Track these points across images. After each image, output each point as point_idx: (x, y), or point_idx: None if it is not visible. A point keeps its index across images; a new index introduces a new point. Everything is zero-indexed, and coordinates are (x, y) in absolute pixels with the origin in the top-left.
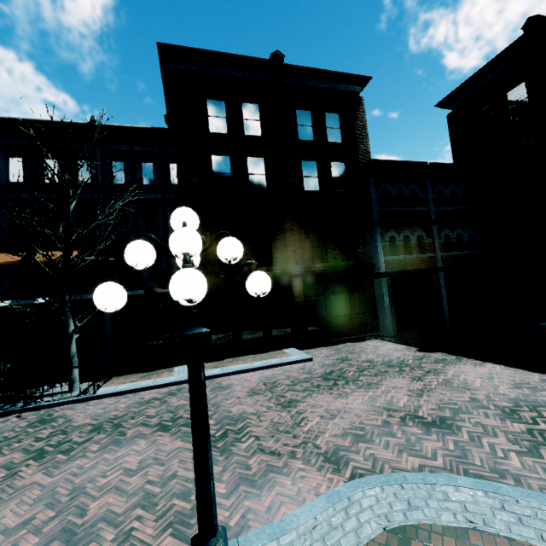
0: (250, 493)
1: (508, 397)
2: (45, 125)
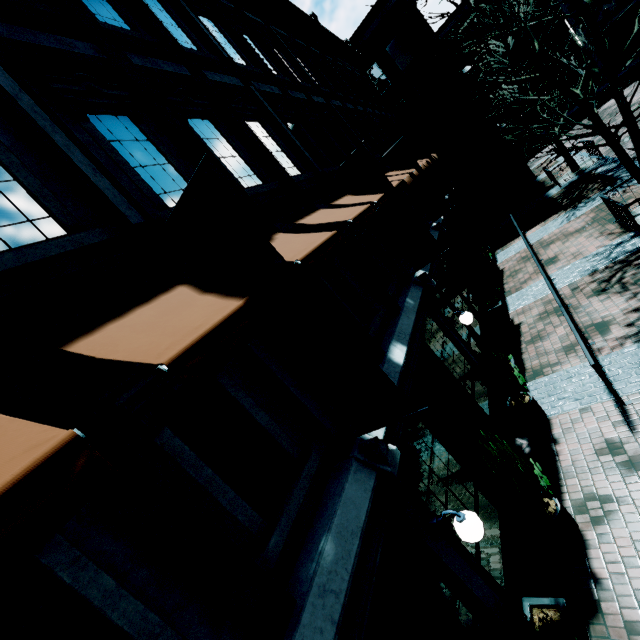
0: None
1: None
2: (336, 43)
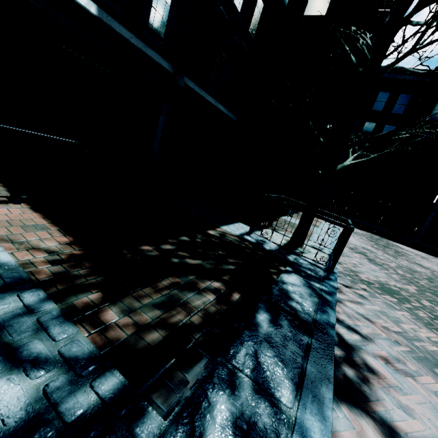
0: None
1: None
2: None
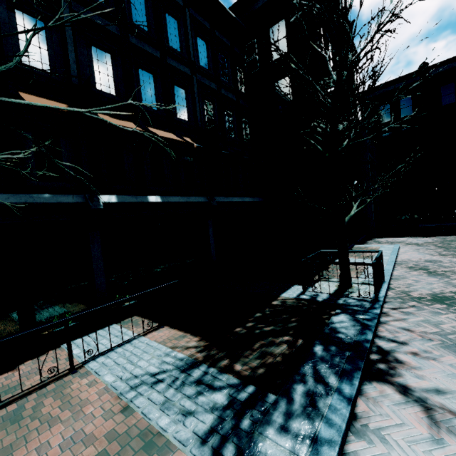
0: None
1: None
2: None
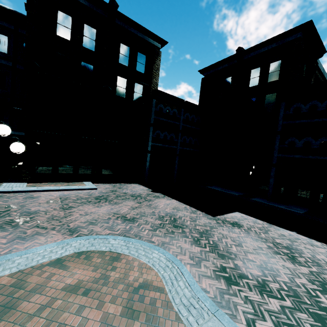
0: (19, 242)
1: (166, 212)
2: None
